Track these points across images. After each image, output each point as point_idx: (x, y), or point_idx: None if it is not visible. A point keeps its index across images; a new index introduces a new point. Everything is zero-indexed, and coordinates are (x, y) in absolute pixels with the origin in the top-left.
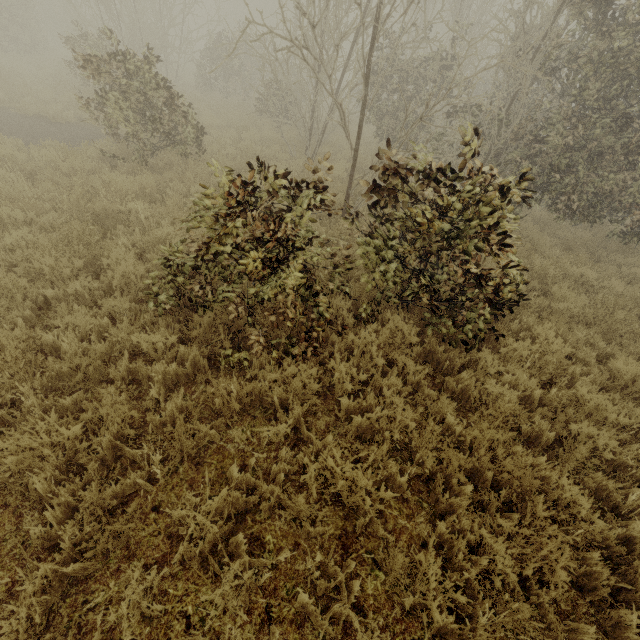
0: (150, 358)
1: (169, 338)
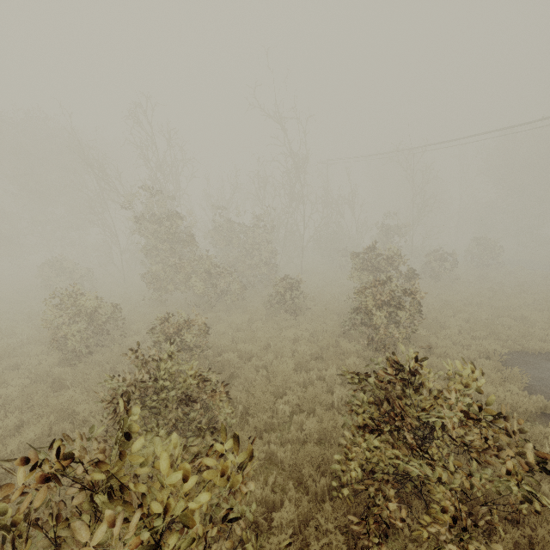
0: None
1: None
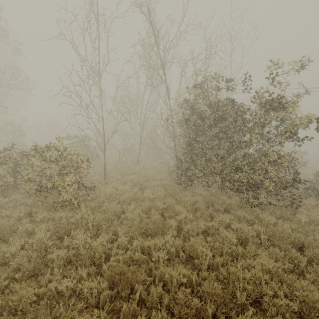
0: None
1: None
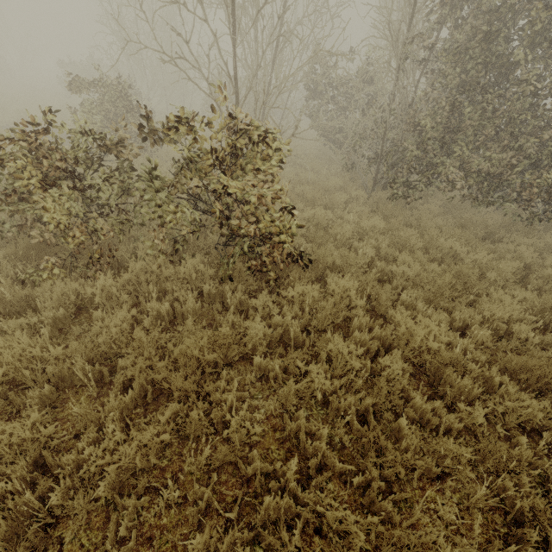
0: None
1: None
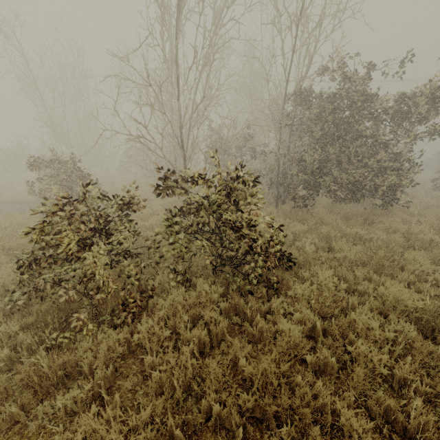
0: (0, 349)
1: (11, 327)
